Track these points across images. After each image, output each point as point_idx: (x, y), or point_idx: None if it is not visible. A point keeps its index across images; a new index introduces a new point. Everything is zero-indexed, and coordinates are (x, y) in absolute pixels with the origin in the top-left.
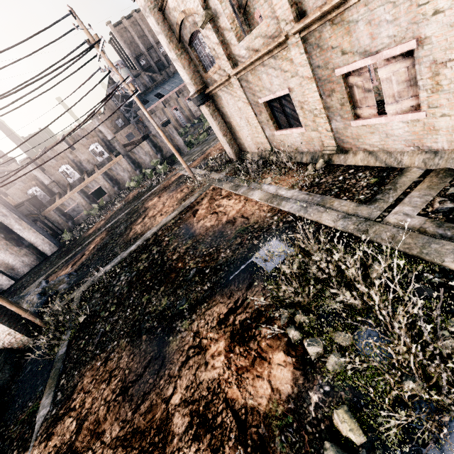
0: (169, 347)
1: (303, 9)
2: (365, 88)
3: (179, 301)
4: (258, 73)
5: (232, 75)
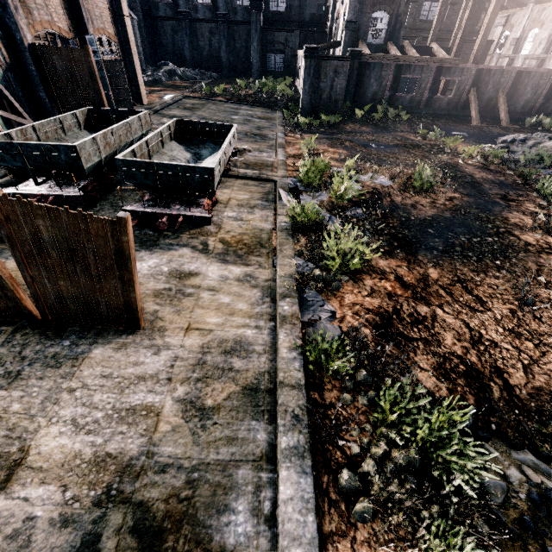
0: None
1: None
2: None
3: None
4: None
5: None
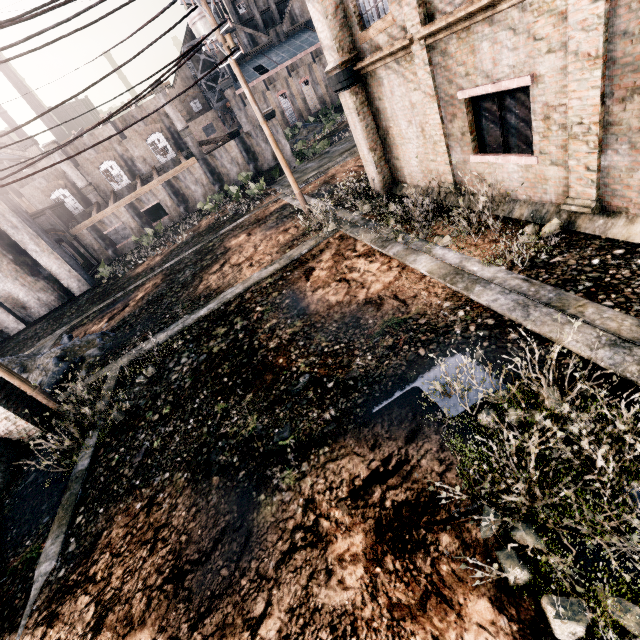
0: (259, 515)
1: None
2: None
3: (278, 428)
4: (474, 38)
5: (418, 38)
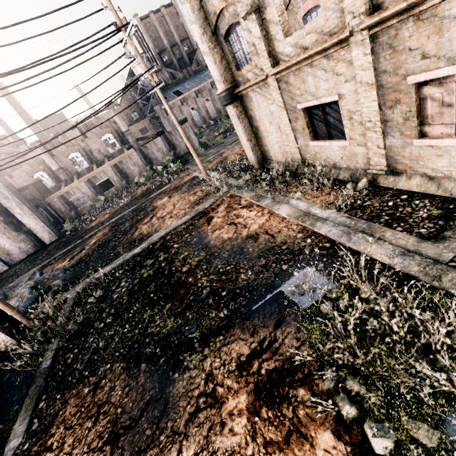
0: (174, 388)
1: (379, 0)
2: (444, 101)
3: (188, 326)
4: (303, 74)
5: (270, 75)
